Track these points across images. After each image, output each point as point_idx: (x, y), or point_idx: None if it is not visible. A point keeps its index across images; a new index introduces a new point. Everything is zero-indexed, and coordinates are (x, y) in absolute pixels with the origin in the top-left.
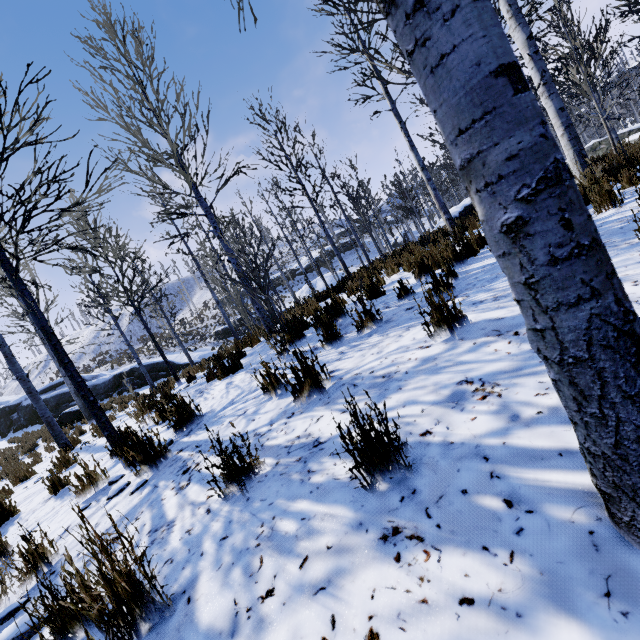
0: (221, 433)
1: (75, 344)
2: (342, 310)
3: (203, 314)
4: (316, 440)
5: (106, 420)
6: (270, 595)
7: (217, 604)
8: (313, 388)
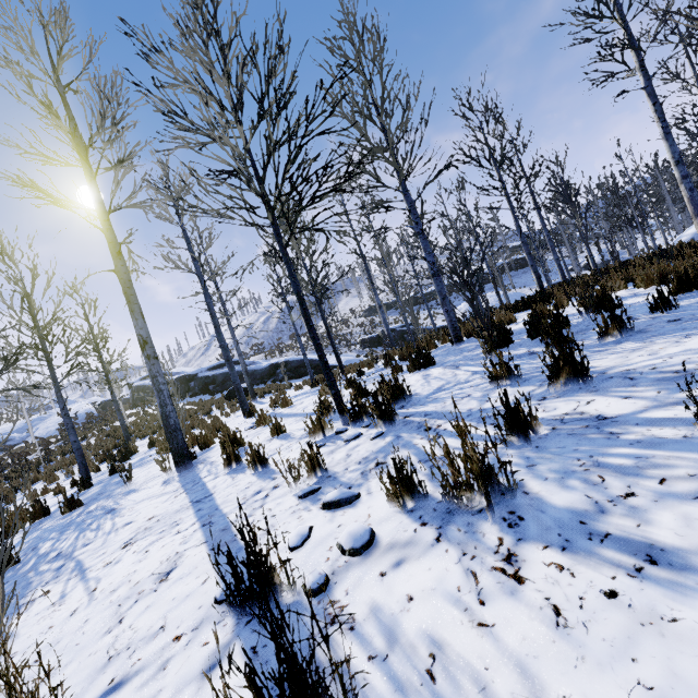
0: (450, 408)
1: (250, 328)
2: (565, 318)
3: (349, 321)
4: (598, 416)
5: (334, 380)
6: (632, 496)
7: (565, 496)
8: (570, 377)
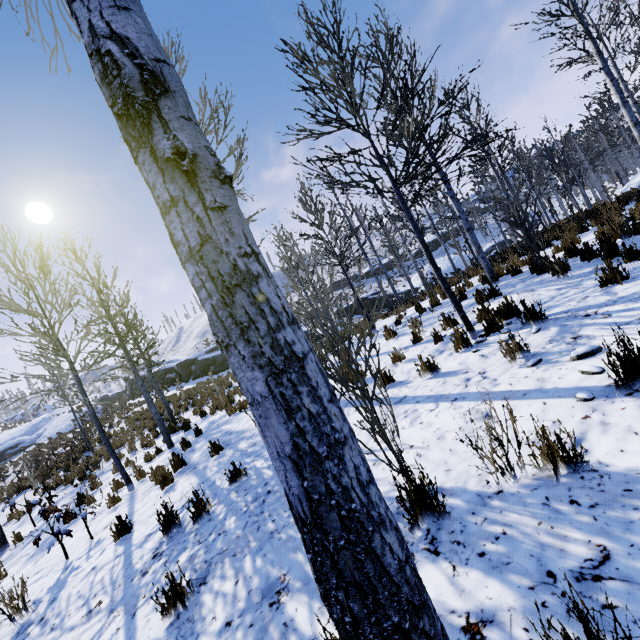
0: (584, 304)
1: None
2: (614, 241)
3: None
4: None
5: (460, 306)
6: None
7: None
8: None
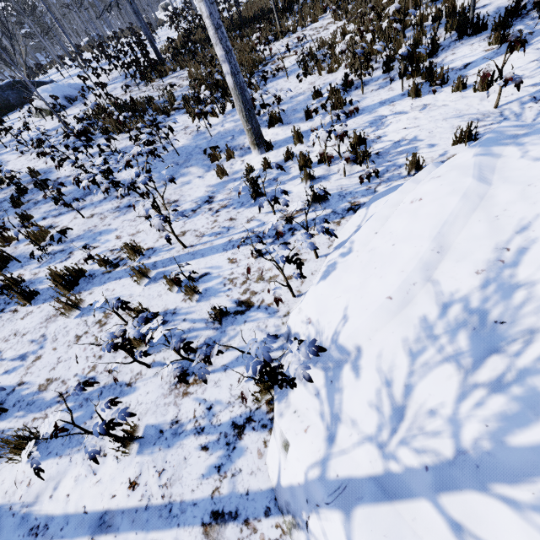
0: None
1: None
2: None
3: None
4: None
5: None
6: None
7: None
8: None
